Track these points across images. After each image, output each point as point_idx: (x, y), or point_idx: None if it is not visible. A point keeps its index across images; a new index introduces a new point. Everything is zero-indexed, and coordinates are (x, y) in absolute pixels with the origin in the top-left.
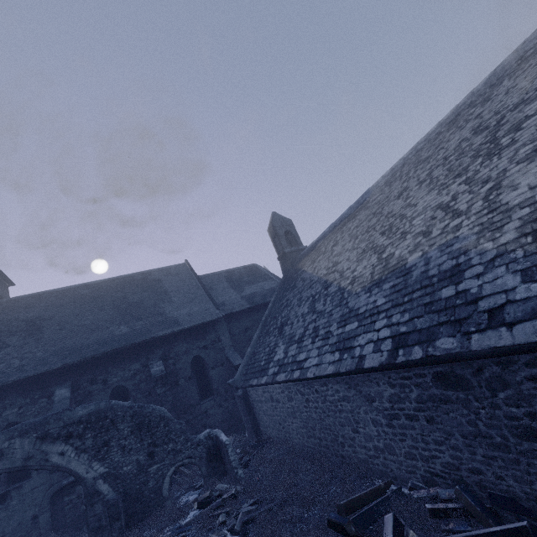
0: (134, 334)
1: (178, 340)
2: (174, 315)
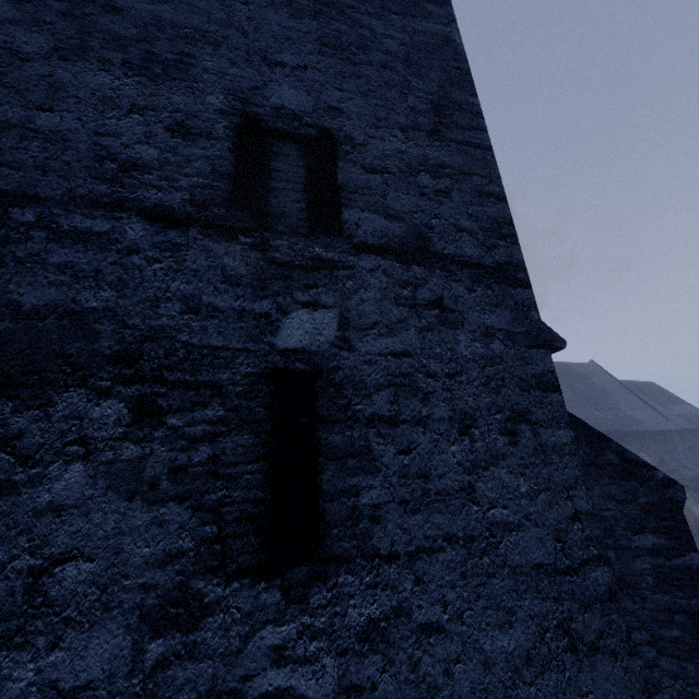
0: (613, 422)
1: (646, 438)
2: (631, 414)
